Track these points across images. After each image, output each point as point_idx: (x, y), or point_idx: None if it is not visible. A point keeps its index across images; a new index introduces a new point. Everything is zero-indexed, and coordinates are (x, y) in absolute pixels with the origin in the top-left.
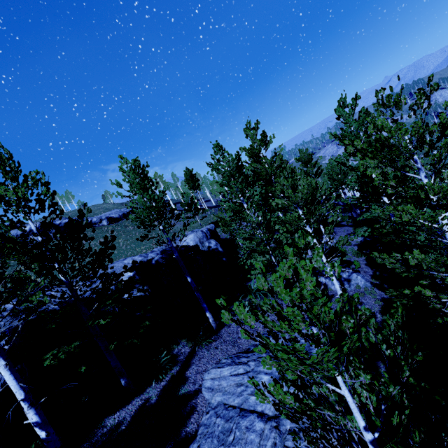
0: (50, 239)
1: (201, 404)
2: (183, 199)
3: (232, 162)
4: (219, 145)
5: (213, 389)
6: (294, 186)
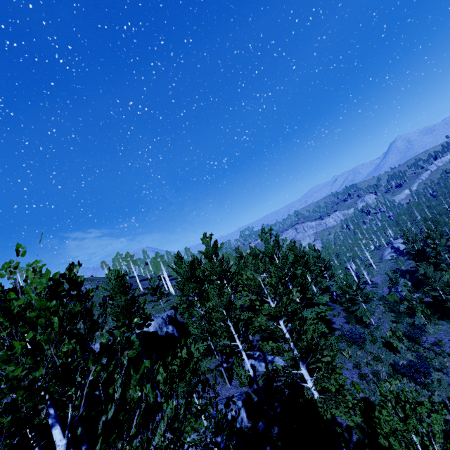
0: None
1: None
2: (150, 284)
3: (187, 268)
4: (179, 256)
5: None
6: (221, 293)
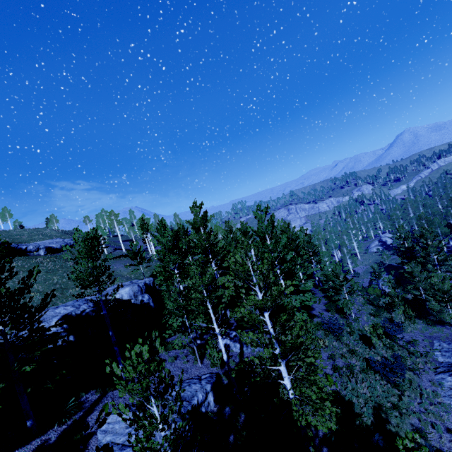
0: (1, 296)
1: (93, 443)
2: (130, 247)
3: (171, 237)
4: (163, 223)
5: (107, 431)
6: (204, 272)
